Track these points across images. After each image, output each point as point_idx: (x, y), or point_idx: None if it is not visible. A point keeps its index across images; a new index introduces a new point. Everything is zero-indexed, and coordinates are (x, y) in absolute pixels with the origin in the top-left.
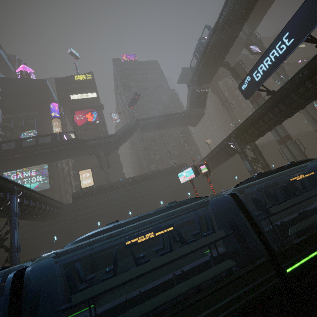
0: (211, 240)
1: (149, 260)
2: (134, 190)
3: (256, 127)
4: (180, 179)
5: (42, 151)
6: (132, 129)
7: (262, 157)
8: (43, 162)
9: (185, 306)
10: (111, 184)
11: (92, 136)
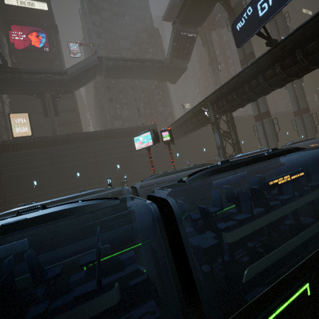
0: None
1: None
2: (86, 148)
3: (239, 93)
4: (136, 144)
5: None
6: (92, 69)
7: (235, 132)
8: None
9: None
10: (56, 137)
11: None
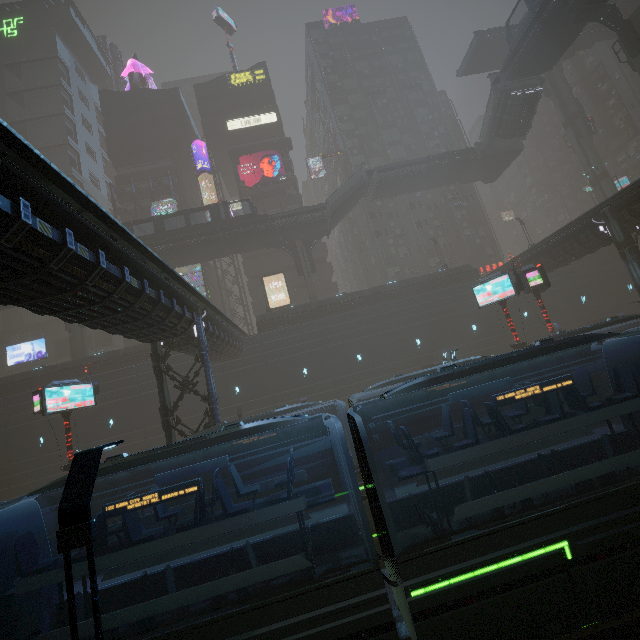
0: (639, 408)
1: (526, 428)
2: (365, 316)
3: None
4: (478, 297)
5: (198, 240)
6: (357, 192)
7: None
8: (198, 259)
9: (603, 496)
10: (323, 303)
11: (272, 209)
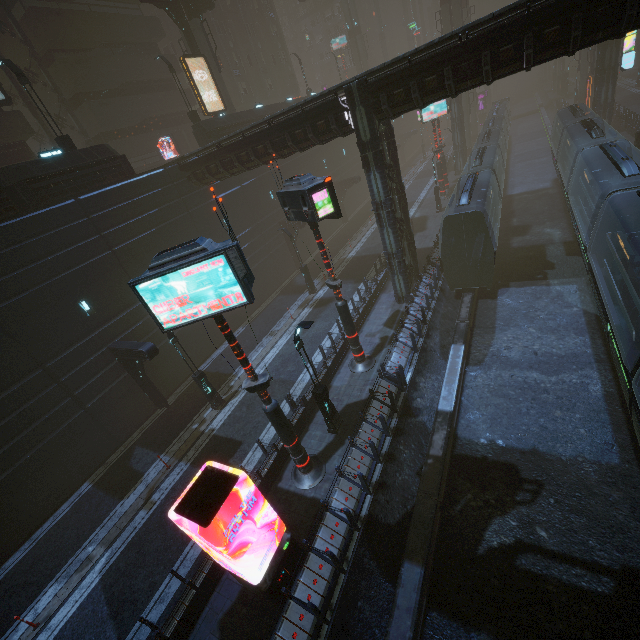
0: None
1: None
2: None
3: None
4: (424, 115)
5: None
6: None
7: (461, 102)
8: None
9: None
10: (261, 113)
11: None
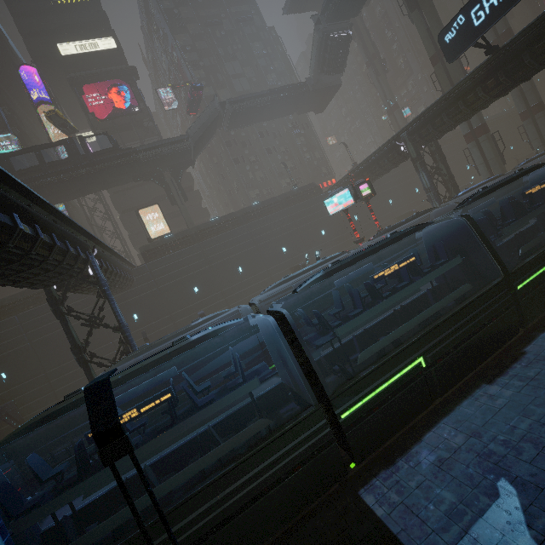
0: (450, 268)
1: (391, 293)
2: (240, 234)
3: (451, 114)
4: (328, 208)
5: (58, 178)
6: (214, 123)
7: (446, 165)
8: (62, 198)
9: (438, 325)
10: (201, 228)
11: (130, 142)
